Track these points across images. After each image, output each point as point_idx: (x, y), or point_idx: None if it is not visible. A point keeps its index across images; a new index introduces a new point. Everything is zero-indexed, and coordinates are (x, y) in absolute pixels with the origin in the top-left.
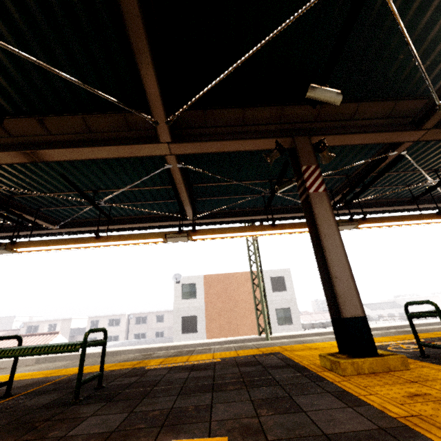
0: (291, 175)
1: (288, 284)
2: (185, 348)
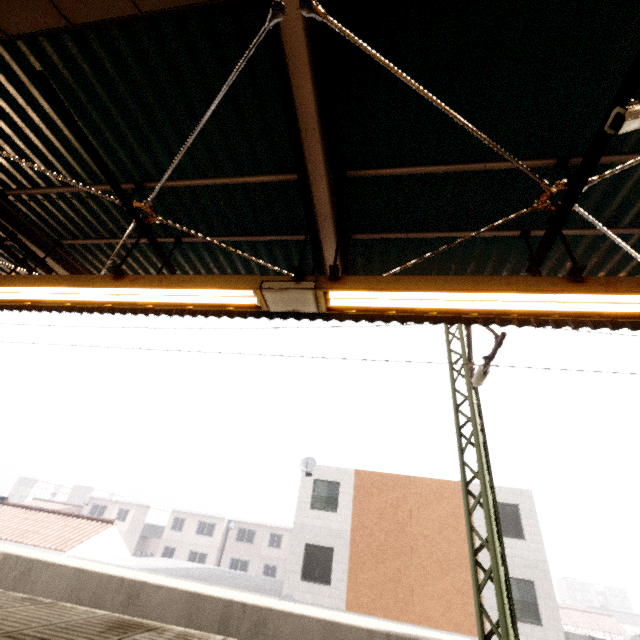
0: (632, 146)
1: (528, 524)
2: (284, 621)
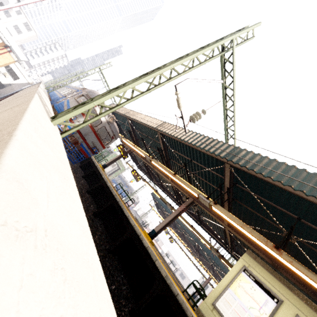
0: None
1: None
2: None
